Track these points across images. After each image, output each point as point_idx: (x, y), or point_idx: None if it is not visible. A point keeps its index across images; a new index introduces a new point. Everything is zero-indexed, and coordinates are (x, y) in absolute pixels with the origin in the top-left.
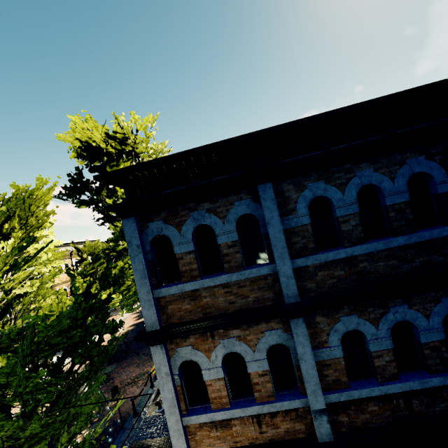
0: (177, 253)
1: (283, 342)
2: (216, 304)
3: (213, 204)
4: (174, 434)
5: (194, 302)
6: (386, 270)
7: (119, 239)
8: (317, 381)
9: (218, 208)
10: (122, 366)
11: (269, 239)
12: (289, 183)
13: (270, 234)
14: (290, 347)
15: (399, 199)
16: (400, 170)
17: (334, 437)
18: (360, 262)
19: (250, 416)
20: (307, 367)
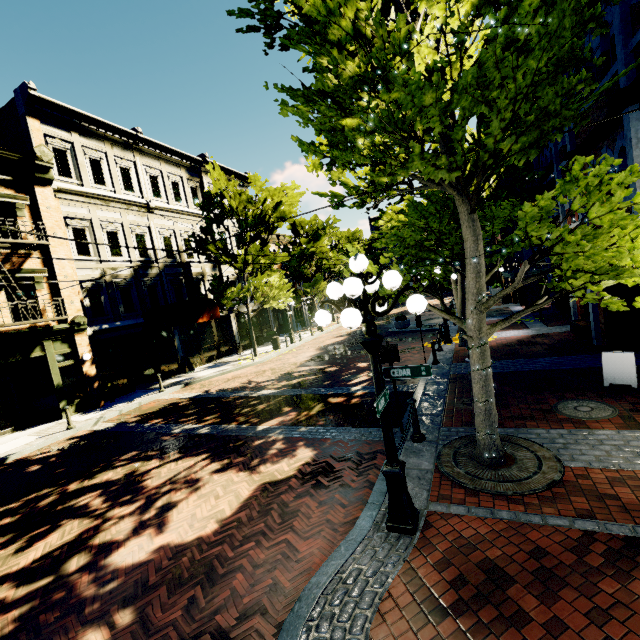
0: None
1: None
2: None
3: None
4: None
5: None
6: None
7: None
8: None
9: None
10: None
11: None
12: None
13: None
14: None
15: None
16: None
17: None
18: None
19: None
20: None
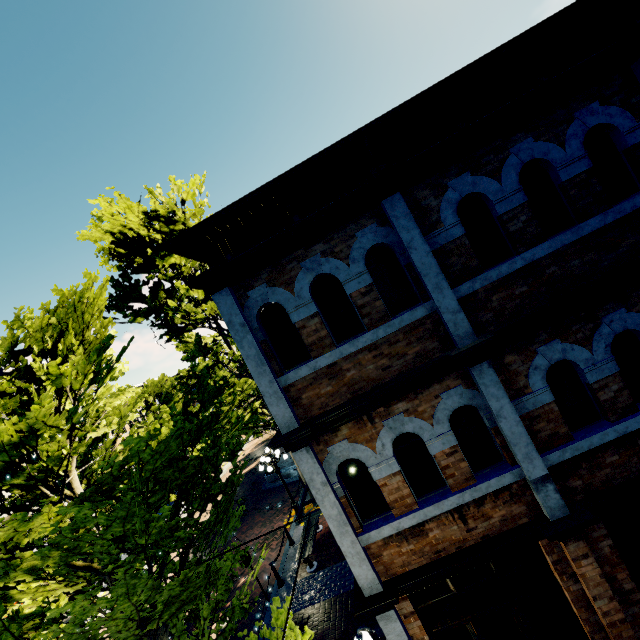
0: (296, 321)
1: (469, 402)
2: (365, 375)
3: (327, 244)
4: (353, 560)
5: (335, 381)
6: (584, 269)
7: (196, 356)
8: (528, 441)
9: (336, 247)
10: (242, 530)
11: (415, 269)
12: (423, 188)
13: (415, 261)
14: (479, 407)
15: (577, 169)
16: (570, 129)
17: (569, 509)
18: (546, 268)
19: (448, 513)
20: (510, 426)
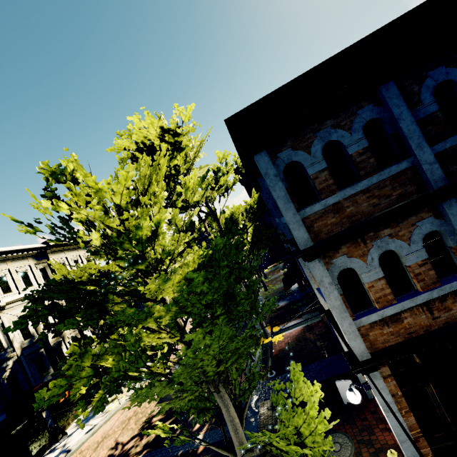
0: (311, 173)
1: (437, 228)
2: (360, 210)
3: (335, 120)
4: (350, 337)
5: (338, 215)
6: None
7: (188, 229)
8: None
9: (342, 122)
10: None
11: (401, 135)
12: (408, 79)
13: (403, 128)
14: (445, 231)
15: None
16: None
17: None
18: None
19: (419, 306)
20: None
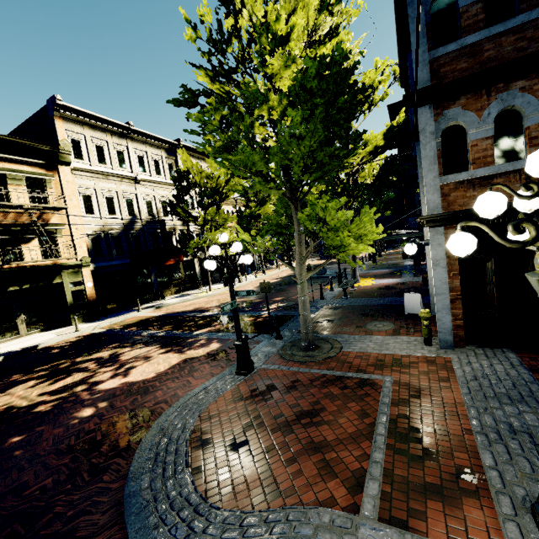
0: (462, 6)
1: None
2: (500, 56)
3: None
4: (429, 190)
5: (472, 60)
6: None
7: None
8: None
9: None
10: (294, 286)
11: None
12: None
13: None
14: None
15: None
16: None
17: None
18: None
19: (517, 174)
20: None
